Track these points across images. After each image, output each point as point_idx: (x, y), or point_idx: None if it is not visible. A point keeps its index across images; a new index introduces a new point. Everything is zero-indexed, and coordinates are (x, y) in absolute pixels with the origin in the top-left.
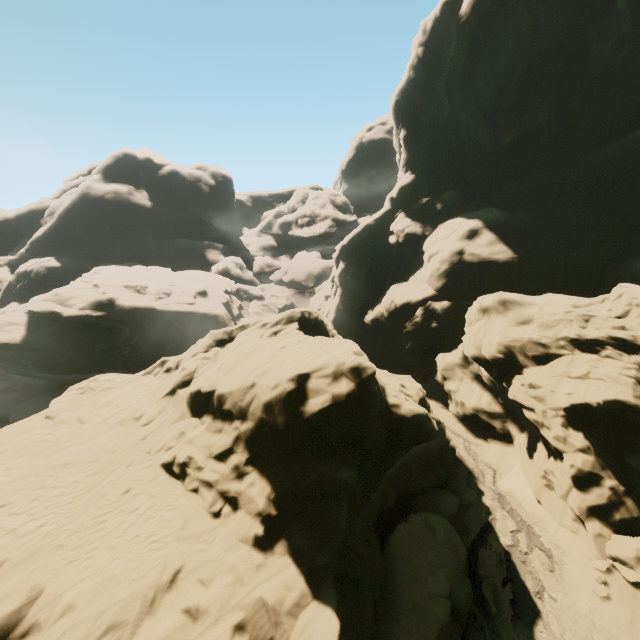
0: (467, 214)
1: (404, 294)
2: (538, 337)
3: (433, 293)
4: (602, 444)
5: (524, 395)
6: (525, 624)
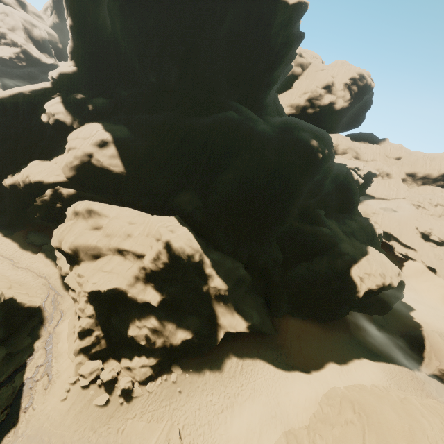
0: (108, 125)
1: (40, 173)
2: (98, 241)
3: (64, 180)
4: (103, 311)
5: (74, 280)
6: (0, 436)
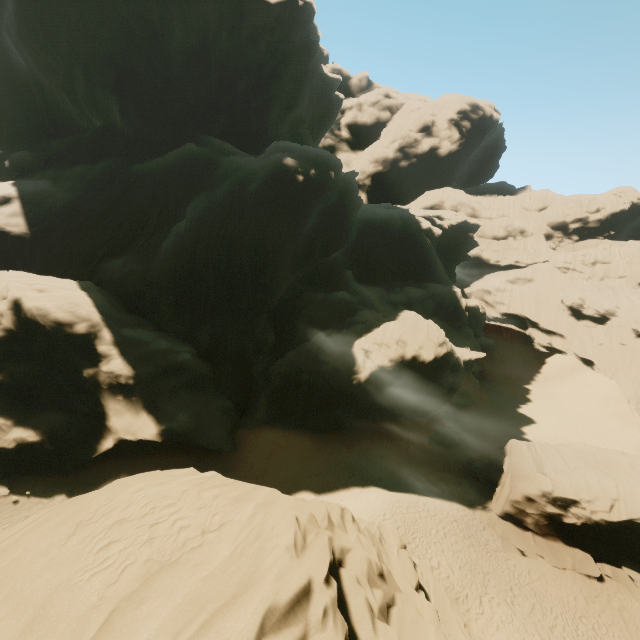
0: (23, 180)
1: None
2: None
3: None
4: None
5: None
6: None
